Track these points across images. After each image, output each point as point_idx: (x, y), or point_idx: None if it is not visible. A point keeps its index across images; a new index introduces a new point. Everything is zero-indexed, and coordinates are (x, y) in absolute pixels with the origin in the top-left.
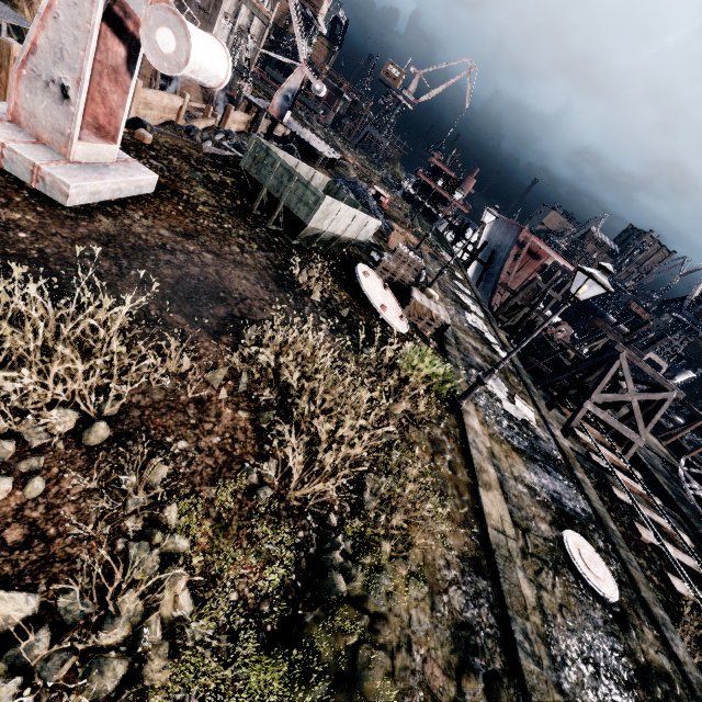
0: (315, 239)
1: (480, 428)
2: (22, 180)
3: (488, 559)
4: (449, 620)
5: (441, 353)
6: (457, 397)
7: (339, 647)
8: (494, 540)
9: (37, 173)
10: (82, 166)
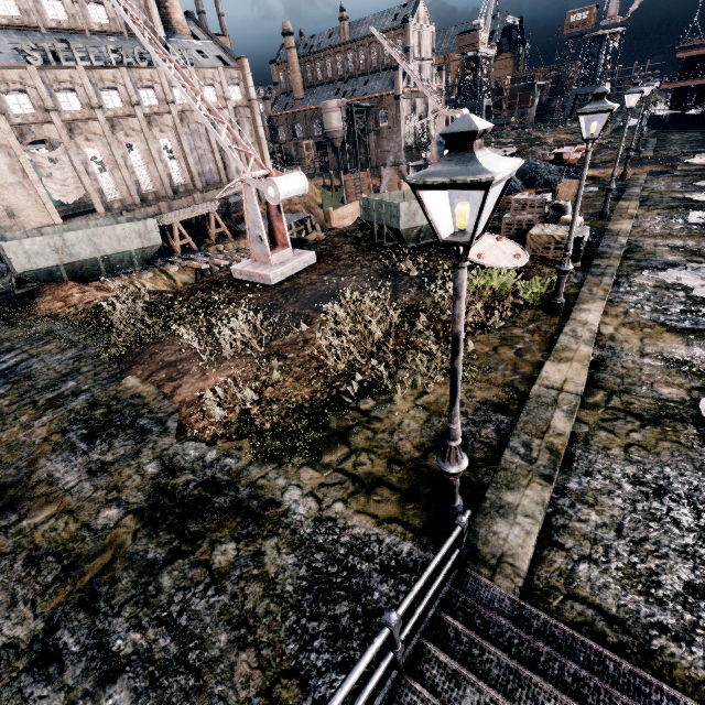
0: (420, 235)
1: (606, 320)
2: (259, 283)
3: (521, 406)
4: (439, 428)
5: (583, 270)
6: (551, 297)
7: (342, 424)
8: (535, 393)
9: (261, 277)
10: (277, 265)
